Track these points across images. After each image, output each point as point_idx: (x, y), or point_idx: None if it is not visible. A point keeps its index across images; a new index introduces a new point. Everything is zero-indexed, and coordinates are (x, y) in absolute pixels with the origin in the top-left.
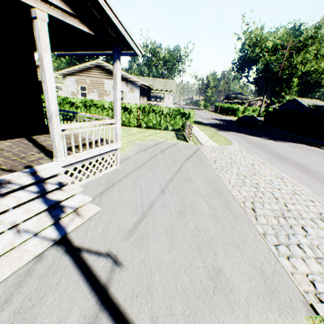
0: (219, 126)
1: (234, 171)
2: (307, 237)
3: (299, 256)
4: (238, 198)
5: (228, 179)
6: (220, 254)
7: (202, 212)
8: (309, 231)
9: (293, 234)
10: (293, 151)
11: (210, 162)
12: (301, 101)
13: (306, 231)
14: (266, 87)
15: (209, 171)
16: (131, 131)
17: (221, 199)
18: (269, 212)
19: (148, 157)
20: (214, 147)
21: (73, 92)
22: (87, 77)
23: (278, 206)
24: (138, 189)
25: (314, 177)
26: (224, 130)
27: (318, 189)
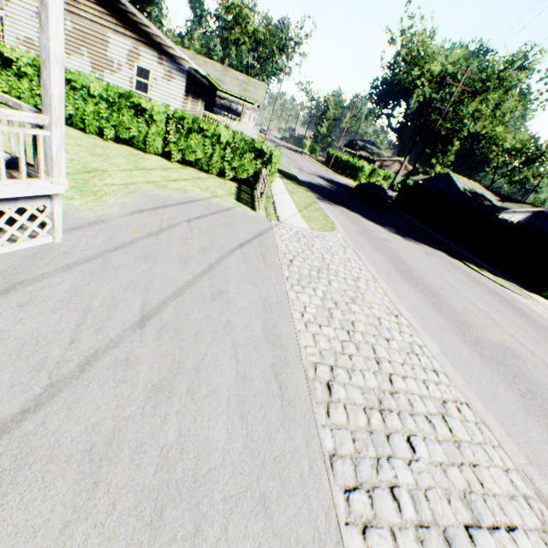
0: (324, 191)
1: (319, 288)
2: (412, 466)
3: (387, 524)
4: (309, 354)
5: (302, 307)
6: (210, 532)
7: (216, 389)
8: (419, 448)
9: (389, 458)
10: (427, 262)
11: (282, 261)
12: (456, 180)
13: (413, 448)
14: (413, 143)
15: (272, 283)
16: (145, 162)
17: (272, 355)
18: (356, 396)
19: (152, 227)
20: (301, 231)
21: (30, 40)
22: (67, 12)
23: (378, 380)
24: (81, 308)
25: (447, 319)
26: (329, 201)
27: (450, 344)
